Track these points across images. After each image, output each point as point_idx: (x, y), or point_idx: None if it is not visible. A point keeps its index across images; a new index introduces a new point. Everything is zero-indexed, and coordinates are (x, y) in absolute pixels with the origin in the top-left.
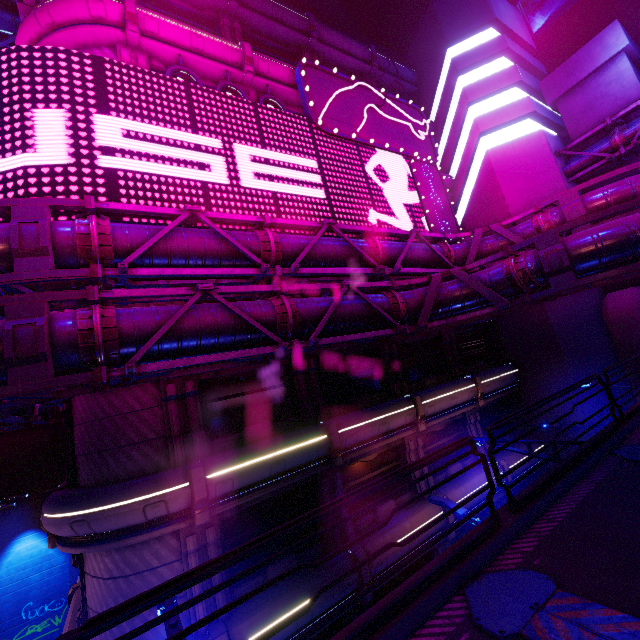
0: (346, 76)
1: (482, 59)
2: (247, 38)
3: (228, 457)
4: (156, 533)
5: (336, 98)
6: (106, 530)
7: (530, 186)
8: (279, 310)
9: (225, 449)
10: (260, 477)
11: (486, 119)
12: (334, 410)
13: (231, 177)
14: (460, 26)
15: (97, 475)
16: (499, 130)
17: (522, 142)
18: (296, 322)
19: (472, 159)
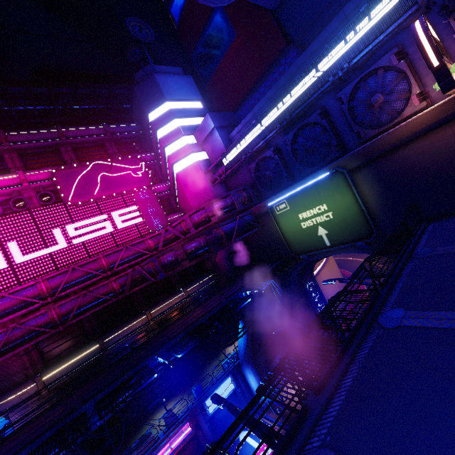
0: (84, 164)
1: (164, 123)
2: (24, 155)
3: (52, 368)
4: (28, 402)
5: (79, 181)
6: (9, 407)
7: (197, 191)
8: (51, 317)
9: (54, 364)
10: (68, 370)
11: (172, 157)
12: (107, 329)
13: (24, 257)
14: (150, 103)
15: (2, 389)
16: (181, 160)
17: (190, 168)
18: (61, 318)
19: (173, 175)
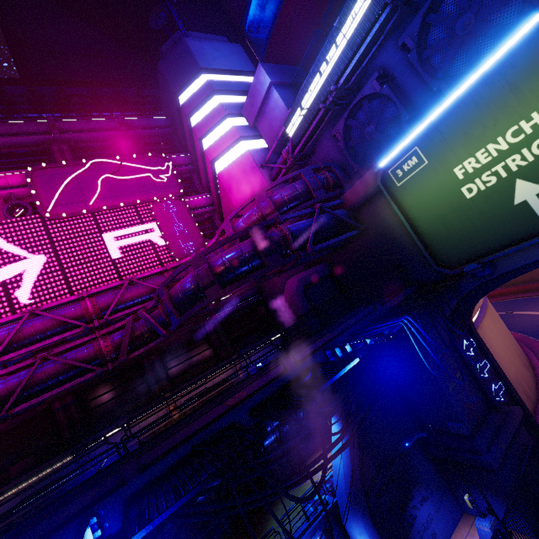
0: (78, 161)
1: (199, 102)
2: None
3: None
4: None
5: (68, 184)
6: None
7: (250, 196)
8: None
9: None
10: (13, 504)
11: (211, 150)
12: (98, 425)
13: None
14: (180, 79)
15: None
16: (225, 154)
17: (238, 163)
18: None
19: (216, 179)
